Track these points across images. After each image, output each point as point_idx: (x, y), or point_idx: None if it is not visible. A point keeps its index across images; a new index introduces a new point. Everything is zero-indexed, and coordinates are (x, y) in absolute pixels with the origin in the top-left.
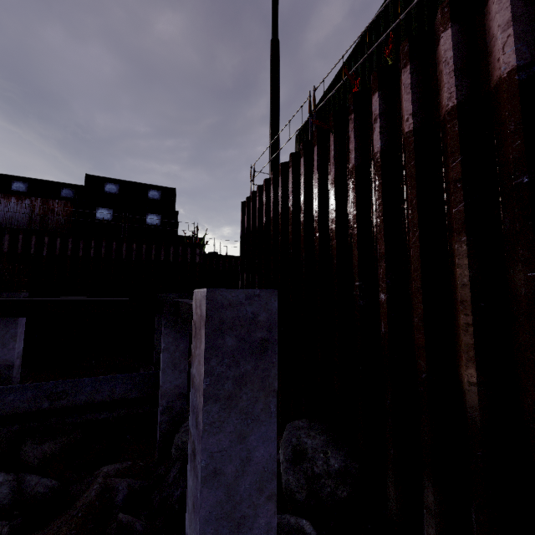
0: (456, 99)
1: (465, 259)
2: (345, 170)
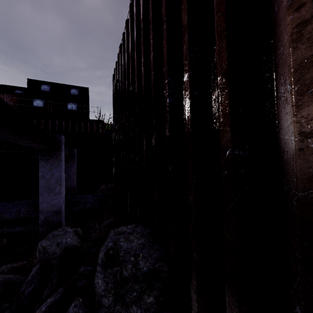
0: None
1: None
2: None
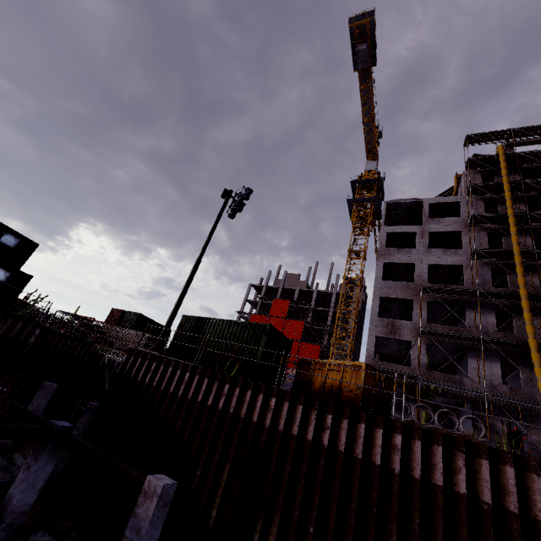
0: (244, 416)
1: (227, 471)
2: (206, 400)
